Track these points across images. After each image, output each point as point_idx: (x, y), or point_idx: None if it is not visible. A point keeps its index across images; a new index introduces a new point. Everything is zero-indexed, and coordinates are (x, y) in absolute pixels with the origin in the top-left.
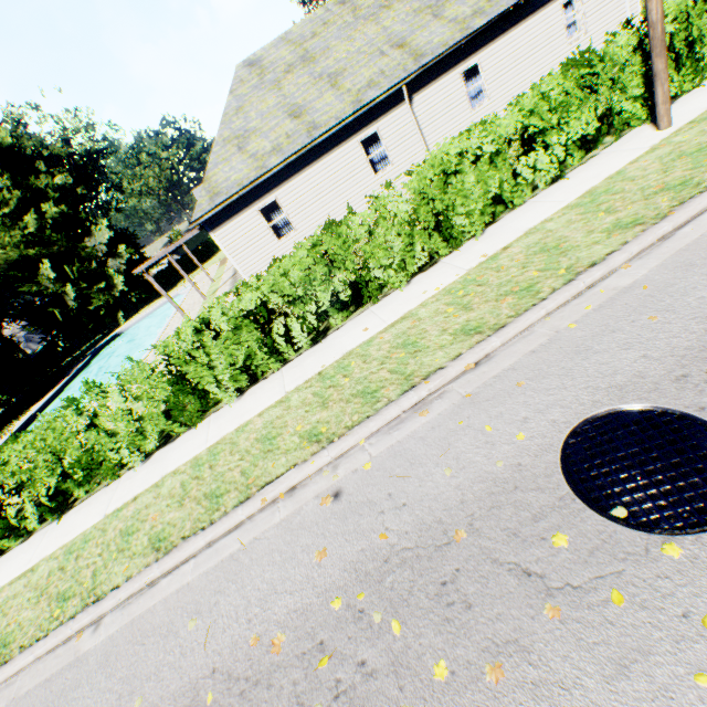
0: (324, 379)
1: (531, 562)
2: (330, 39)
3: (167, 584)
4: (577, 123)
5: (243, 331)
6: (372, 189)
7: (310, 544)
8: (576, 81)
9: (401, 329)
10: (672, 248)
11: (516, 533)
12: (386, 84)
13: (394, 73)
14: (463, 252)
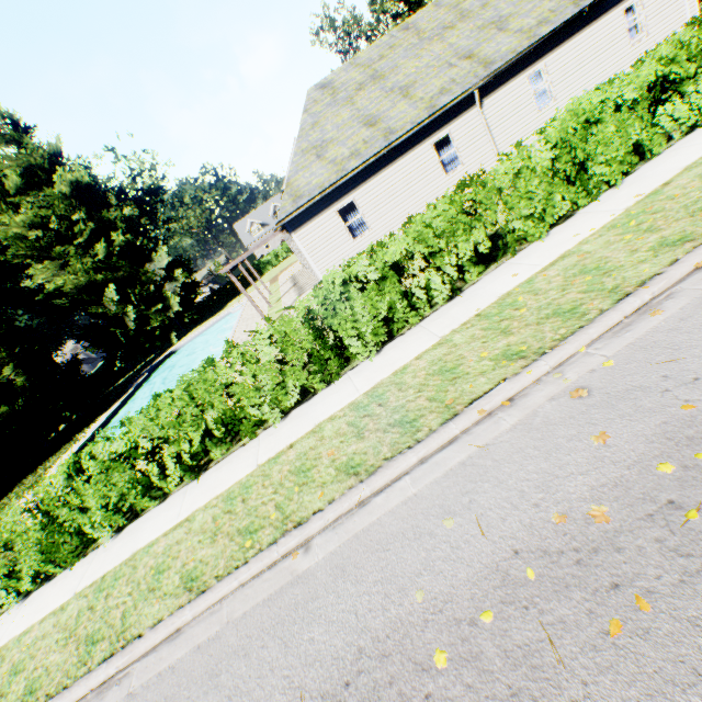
0: (487, 317)
1: None
2: (398, 59)
3: (384, 501)
4: None
5: (386, 283)
6: (443, 189)
7: (576, 433)
8: None
9: (568, 264)
10: None
11: None
12: (457, 90)
13: (465, 80)
14: (604, 200)
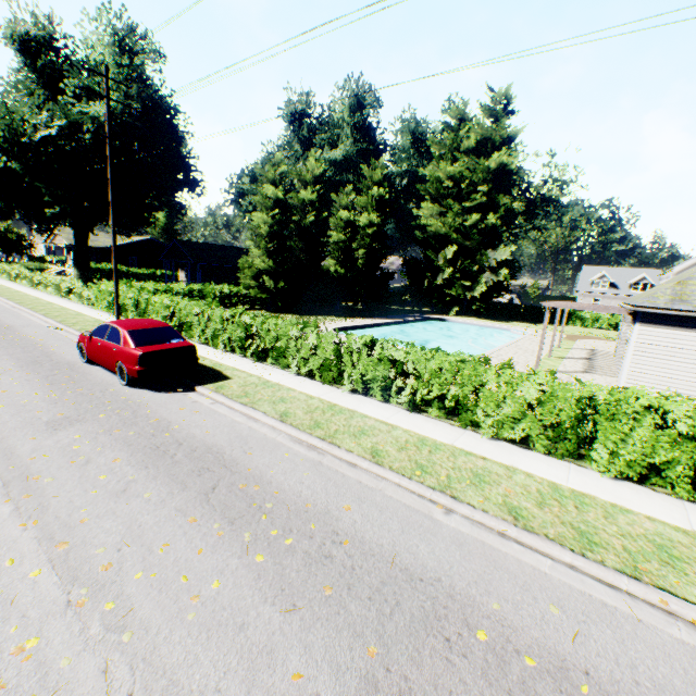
0: None
1: None
2: None
3: (519, 550)
4: None
5: (688, 442)
6: None
7: None
8: None
9: None
10: None
11: None
12: None
13: None
14: None
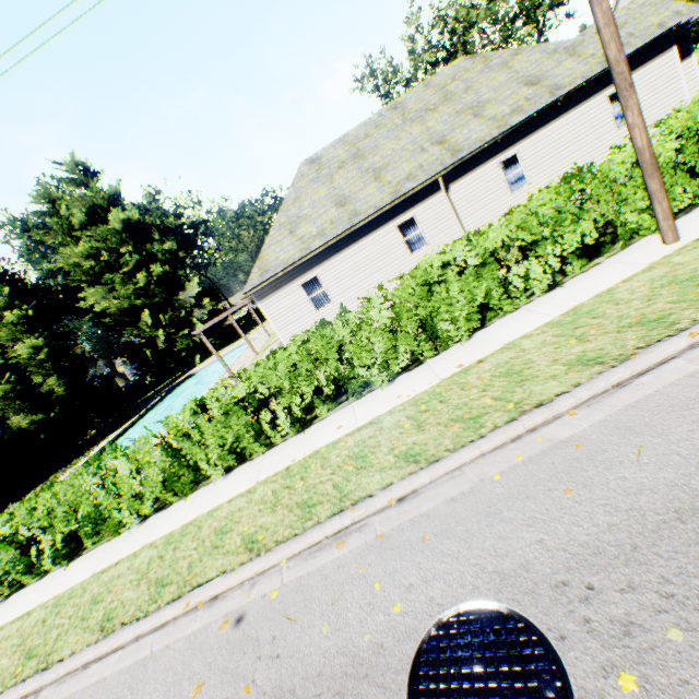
0: (287, 476)
1: None
2: (380, 139)
3: (94, 671)
4: (571, 235)
5: (233, 416)
6: (408, 266)
7: (197, 671)
8: (568, 196)
9: (363, 436)
10: (622, 400)
11: None
12: (423, 176)
13: (432, 167)
14: (447, 356)
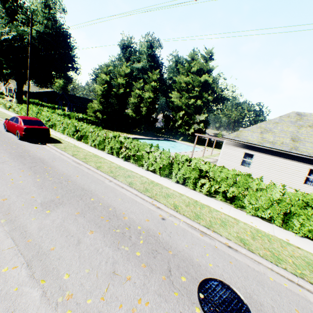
0: (195, 202)
1: (173, 271)
2: None
3: (124, 190)
4: None
5: (194, 171)
6: (295, 186)
7: (148, 217)
8: None
9: (229, 219)
10: None
11: (179, 267)
12: None
13: None
14: (284, 231)
